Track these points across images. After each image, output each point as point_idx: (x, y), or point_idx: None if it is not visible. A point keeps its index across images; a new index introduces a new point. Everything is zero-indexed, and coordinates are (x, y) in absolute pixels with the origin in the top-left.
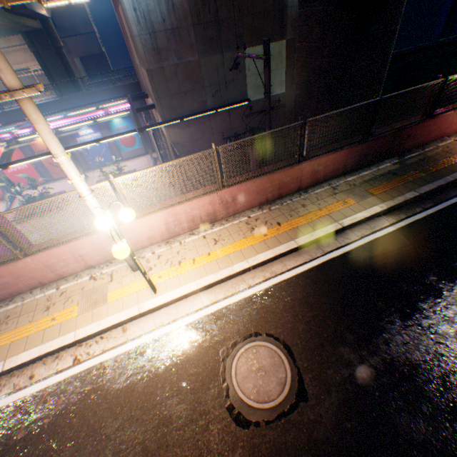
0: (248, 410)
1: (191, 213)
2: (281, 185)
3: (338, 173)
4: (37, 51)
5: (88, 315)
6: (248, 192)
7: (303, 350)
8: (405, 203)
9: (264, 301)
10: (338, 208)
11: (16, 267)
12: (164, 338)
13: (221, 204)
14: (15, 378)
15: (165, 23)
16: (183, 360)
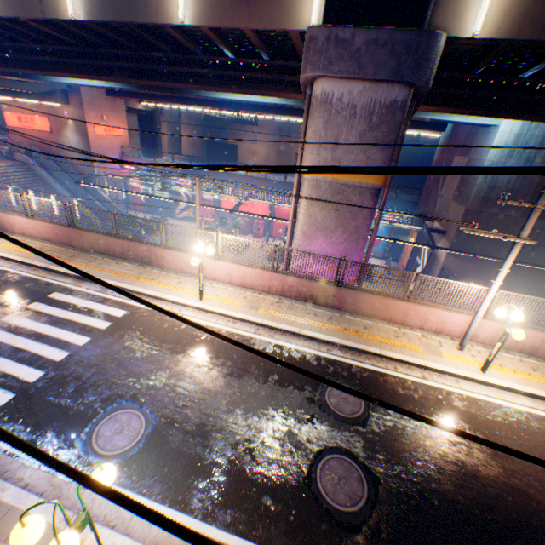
0: None
1: None
2: None
3: None
4: None
5: (429, 356)
6: None
7: None
8: None
9: None
10: None
11: (392, 303)
12: (492, 404)
13: None
14: (383, 361)
15: (507, 184)
16: (513, 425)
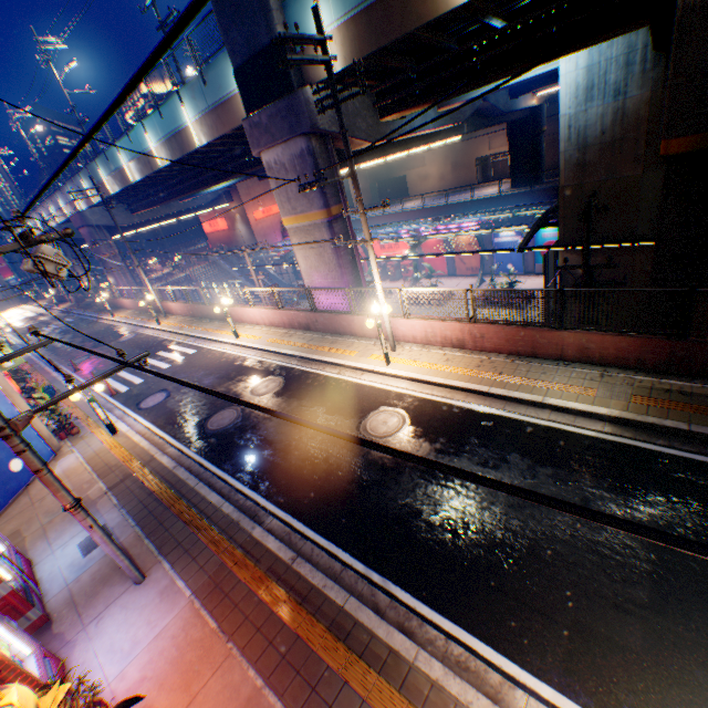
0: (364, 428)
1: (444, 331)
2: (535, 344)
3: (628, 365)
4: (512, 140)
5: (356, 358)
6: (495, 335)
7: (409, 431)
8: (657, 430)
9: (426, 404)
10: (567, 389)
11: (349, 319)
12: (370, 387)
13: (469, 336)
14: (320, 365)
15: (602, 136)
16: (366, 398)
